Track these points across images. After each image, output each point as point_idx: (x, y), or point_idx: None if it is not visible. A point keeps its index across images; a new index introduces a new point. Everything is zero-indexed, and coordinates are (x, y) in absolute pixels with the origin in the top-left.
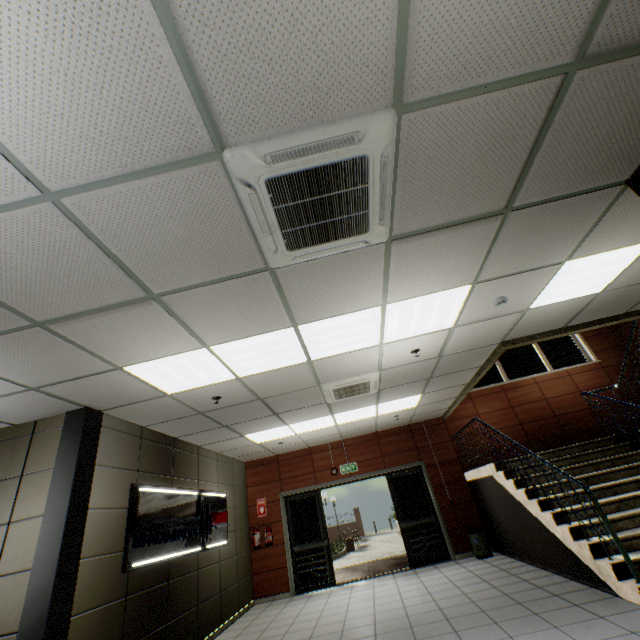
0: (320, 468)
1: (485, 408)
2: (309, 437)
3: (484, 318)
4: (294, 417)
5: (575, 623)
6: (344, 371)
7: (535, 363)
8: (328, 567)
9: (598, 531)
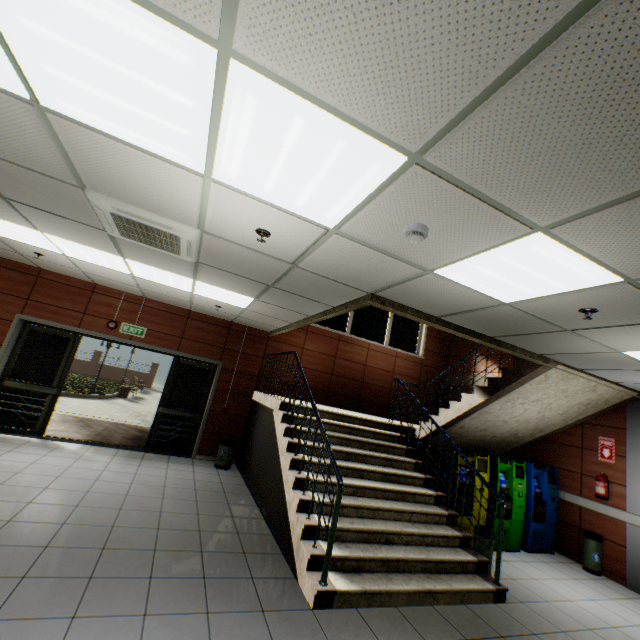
0: (96, 313)
1: (313, 346)
2: (91, 270)
3: (379, 246)
4: (50, 225)
5: (232, 613)
6: (133, 190)
7: (380, 332)
8: (43, 417)
9: (324, 510)
